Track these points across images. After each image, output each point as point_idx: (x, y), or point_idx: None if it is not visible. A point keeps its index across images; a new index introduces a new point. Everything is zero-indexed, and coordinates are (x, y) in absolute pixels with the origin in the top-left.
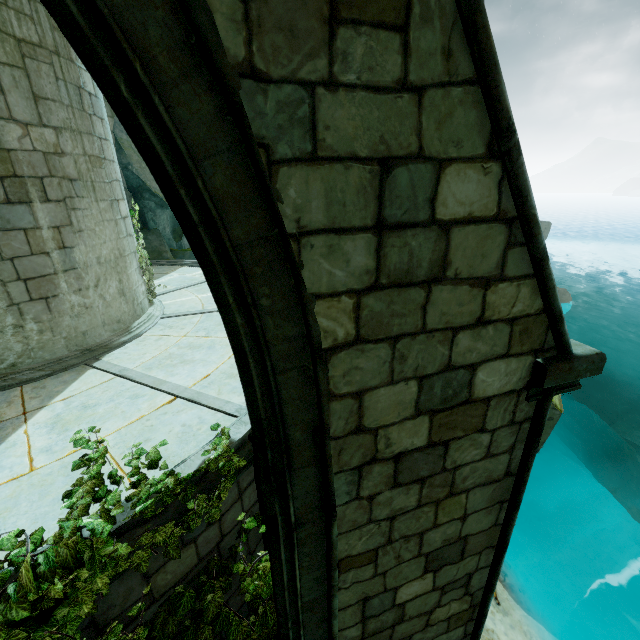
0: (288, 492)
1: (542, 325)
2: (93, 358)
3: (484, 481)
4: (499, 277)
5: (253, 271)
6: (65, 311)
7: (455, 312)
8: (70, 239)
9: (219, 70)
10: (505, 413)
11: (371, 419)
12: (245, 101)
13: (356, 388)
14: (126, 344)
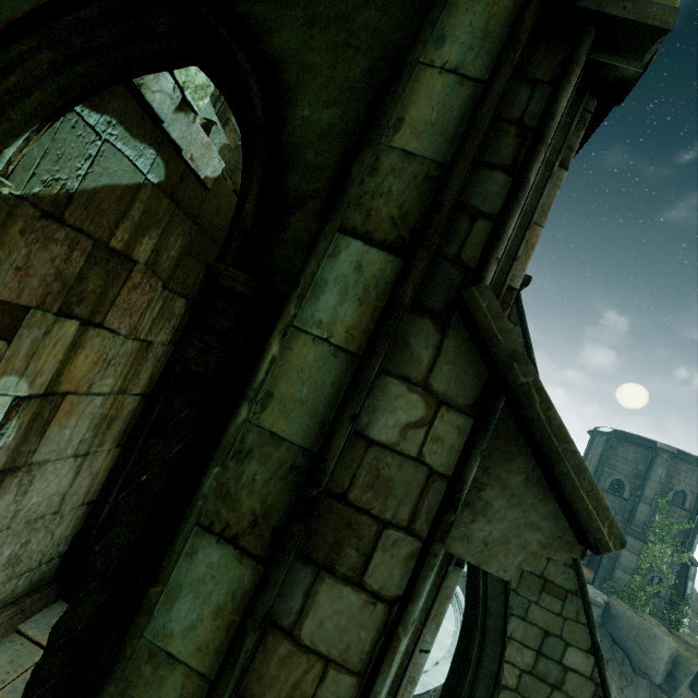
0: None
1: None
2: None
3: None
4: None
5: (489, 637)
6: None
7: None
8: None
9: (507, 586)
10: None
11: None
12: (510, 596)
13: None
14: None
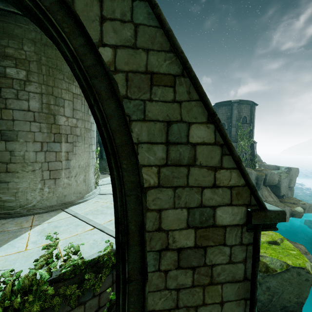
0: (126, 258)
1: (247, 192)
2: (65, 207)
3: (231, 279)
4: (220, 167)
5: (121, 155)
6: (60, 185)
7: (202, 179)
8: (71, 157)
9: (118, 96)
10: (236, 237)
11: (165, 225)
12: (124, 104)
13: (158, 207)
14: (80, 203)
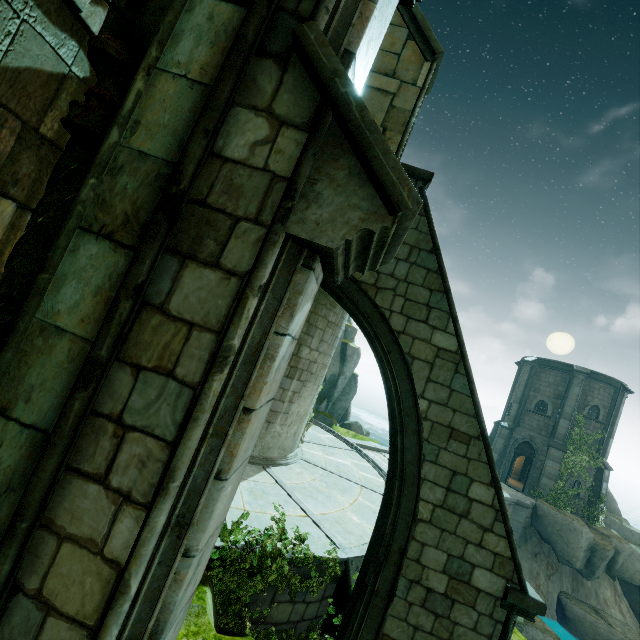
0: (380, 572)
1: (511, 566)
2: (266, 464)
3: None
4: (490, 530)
5: (407, 482)
6: (271, 432)
7: (469, 533)
8: (295, 399)
9: (420, 437)
10: (487, 606)
11: (424, 559)
12: (423, 445)
13: (423, 541)
14: (282, 465)
